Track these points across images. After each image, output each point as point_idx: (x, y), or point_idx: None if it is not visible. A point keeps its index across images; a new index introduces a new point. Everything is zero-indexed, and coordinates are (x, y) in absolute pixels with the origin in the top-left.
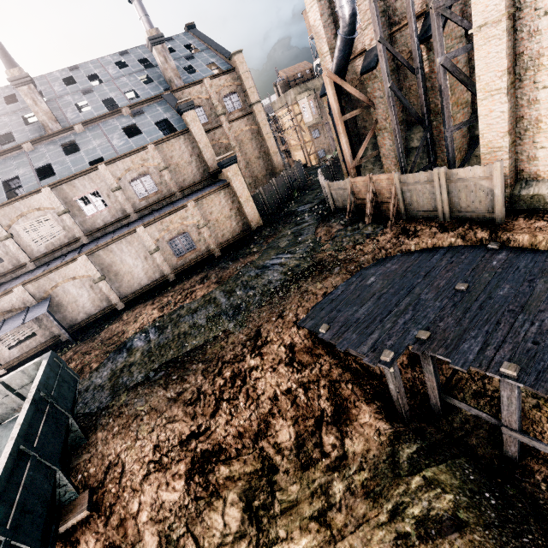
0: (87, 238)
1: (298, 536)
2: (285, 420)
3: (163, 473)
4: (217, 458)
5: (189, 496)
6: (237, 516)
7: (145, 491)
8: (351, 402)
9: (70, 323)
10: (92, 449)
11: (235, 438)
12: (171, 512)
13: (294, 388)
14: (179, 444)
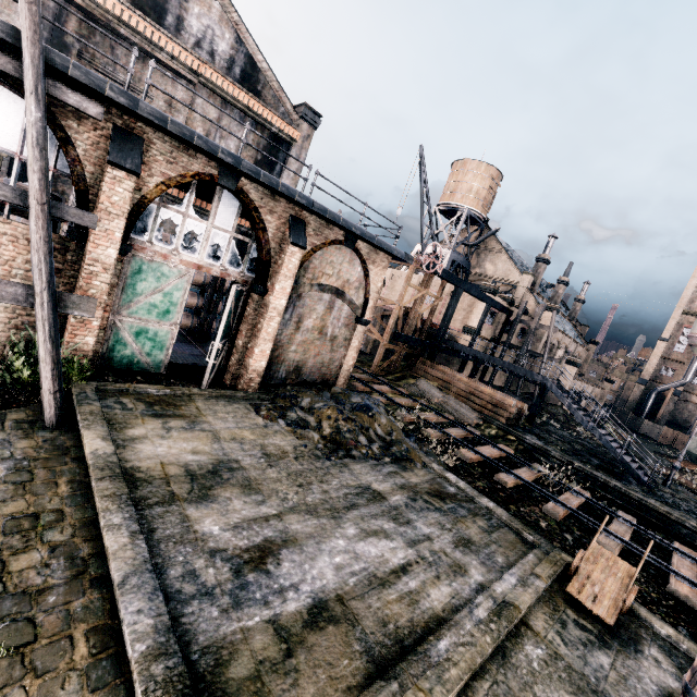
0: None
1: None
2: None
3: None
4: None
5: None
6: None
7: None
8: None
9: None
10: None
11: None
12: None
13: None
14: None
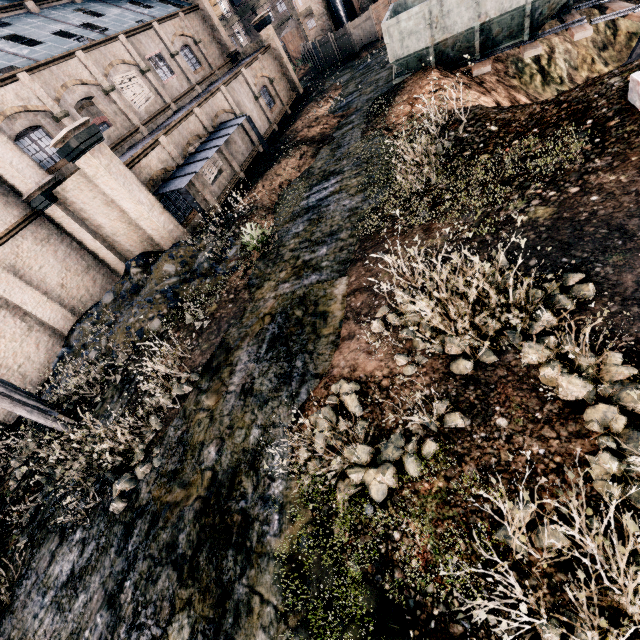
0: (174, 106)
1: None
2: None
3: None
4: None
5: None
6: None
7: None
8: None
9: (238, 163)
10: None
11: None
12: None
13: None
14: None
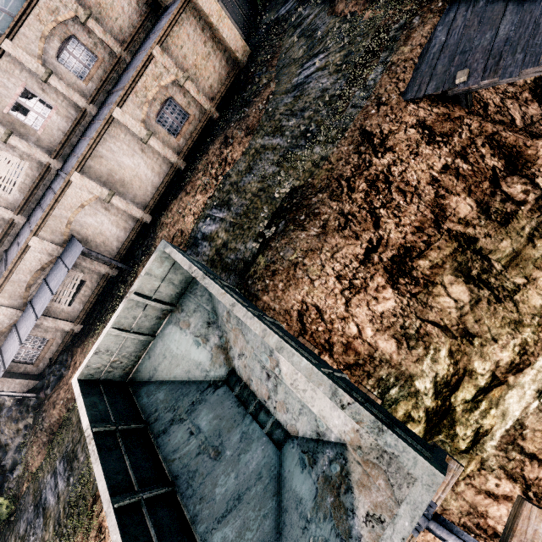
0: (57, 161)
1: (540, 274)
2: (457, 196)
3: (363, 293)
4: (409, 257)
5: (404, 297)
6: (463, 290)
7: (355, 314)
8: (521, 147)
9: (109, 257)
10: (267, 312)
11: (416, 234)
12: (396, 316)
13: (451, 161)
14: (361, 265)
